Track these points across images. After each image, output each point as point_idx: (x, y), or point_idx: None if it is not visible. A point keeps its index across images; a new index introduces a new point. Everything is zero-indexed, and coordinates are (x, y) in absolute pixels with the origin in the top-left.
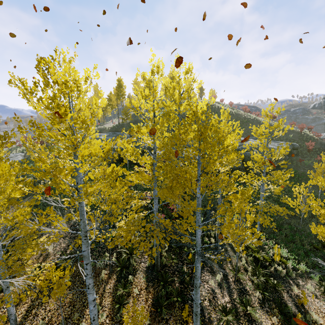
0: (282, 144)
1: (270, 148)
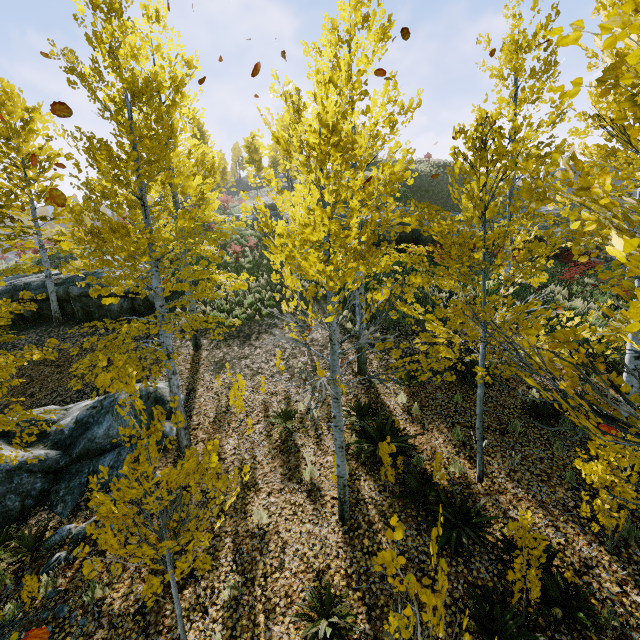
0: None
1: None
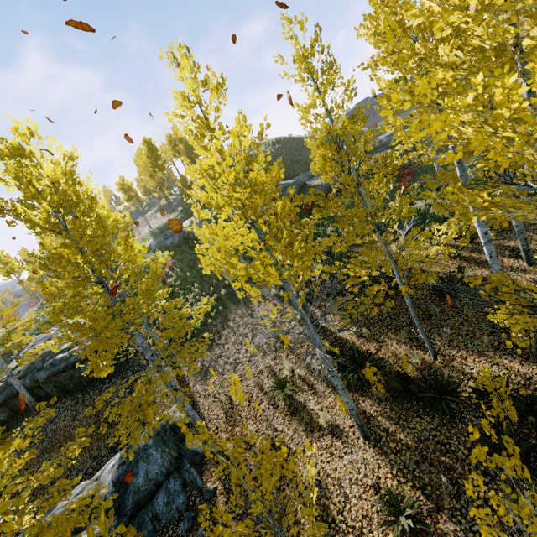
0: None
1: None
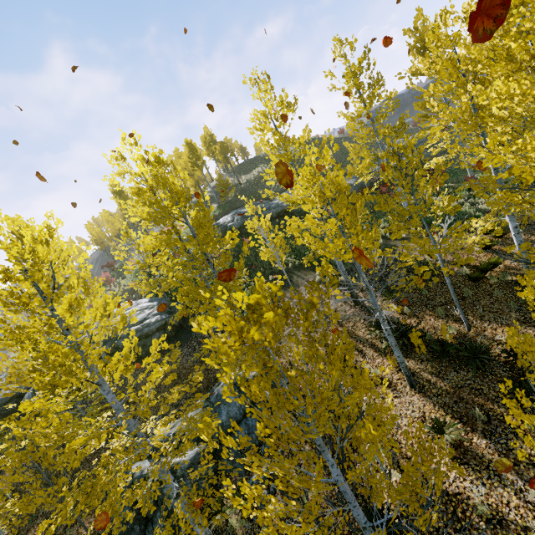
0: None
1: None
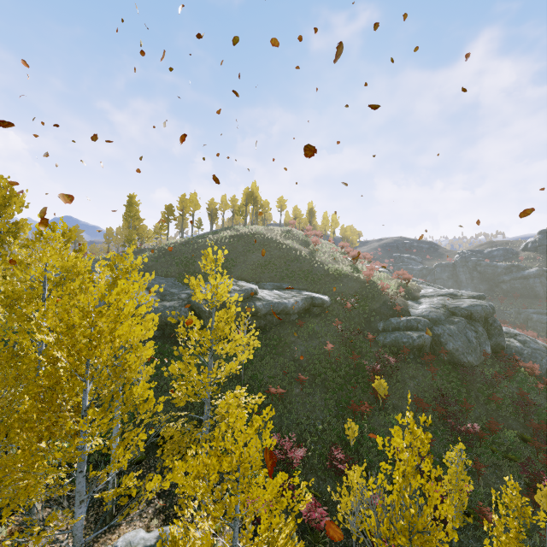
0: (297, 297)
1: (255, 299)
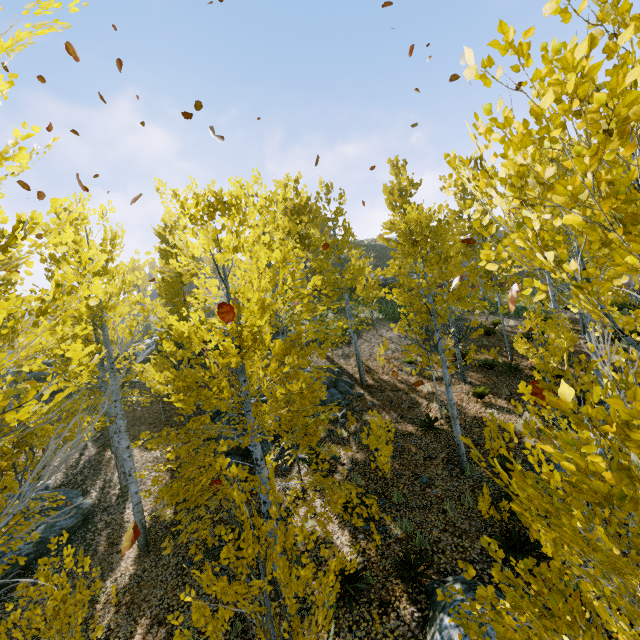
0: None
1: None
